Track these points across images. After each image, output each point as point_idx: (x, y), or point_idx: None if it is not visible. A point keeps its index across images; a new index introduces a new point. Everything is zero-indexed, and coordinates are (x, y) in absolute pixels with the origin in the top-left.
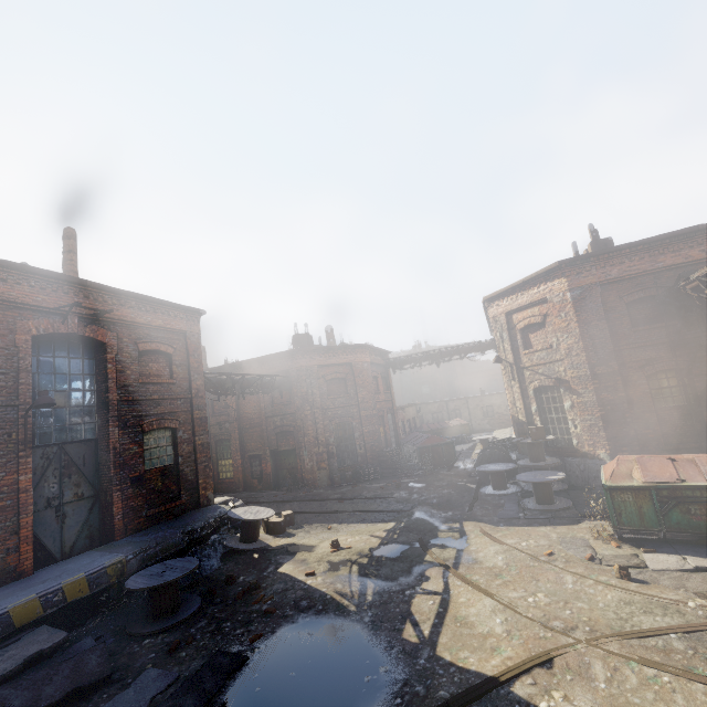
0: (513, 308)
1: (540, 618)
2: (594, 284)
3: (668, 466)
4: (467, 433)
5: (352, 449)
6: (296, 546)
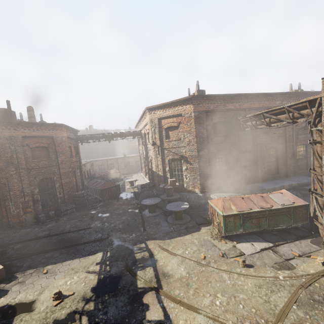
0: (163, 116)
1: (237, 322)
2: (204, 111)
3: (243, 202)
4: (119, 176)
5: (54, 195)
6: (11, 308)
